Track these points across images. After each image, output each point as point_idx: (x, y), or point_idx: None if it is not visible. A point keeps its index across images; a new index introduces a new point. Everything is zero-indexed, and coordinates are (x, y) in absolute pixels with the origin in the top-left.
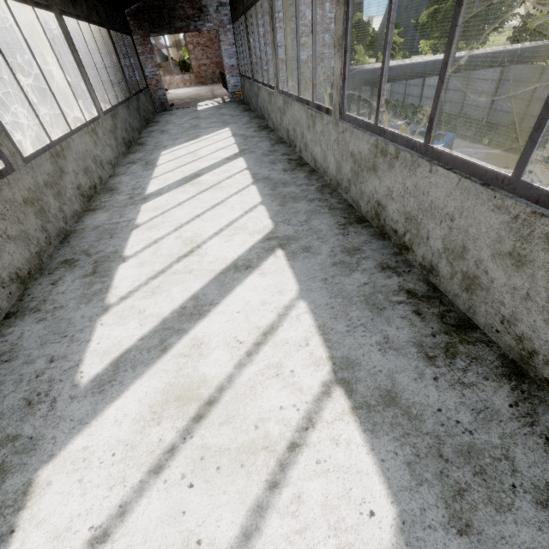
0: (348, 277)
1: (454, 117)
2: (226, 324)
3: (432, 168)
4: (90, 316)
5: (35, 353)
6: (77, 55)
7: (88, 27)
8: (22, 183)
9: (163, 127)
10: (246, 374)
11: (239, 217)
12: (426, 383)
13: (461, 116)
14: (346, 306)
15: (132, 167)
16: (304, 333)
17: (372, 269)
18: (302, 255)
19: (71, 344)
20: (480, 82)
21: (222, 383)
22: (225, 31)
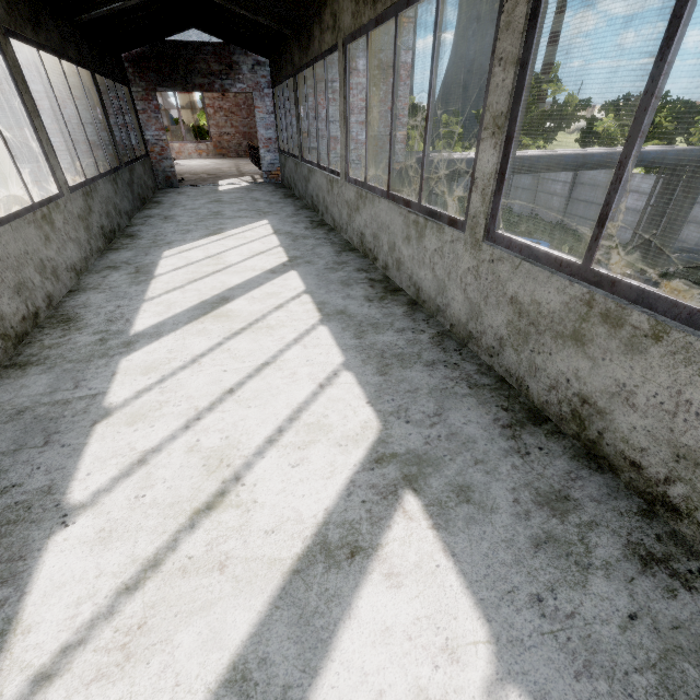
0: (585, 591)
1: (525, 218)
2: None
3: None
4: None
5: None
6: (30, 99)
7: (58, 63)
8: None
9: (167, 211)
10: None
11: (311, 398)
12: None
13: (532, 217)
14: None
15: (111, 276)
16: None
17: (623, 564)
18: (460, 511)
19: None
20: (552, 183)
21: None
22: (261, 95)
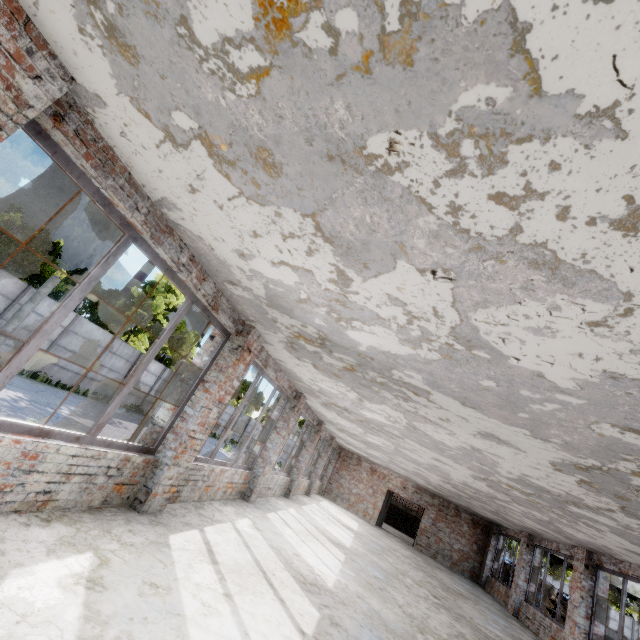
0: None
1: None
2: None
3: None
4: None
5: None
6: None
7: None
8: None
9: None
10: None
11: None
12: None
13: None
14: None
15: None
16: None
17: None
18: None
19: None
20: None
21: None
22: None
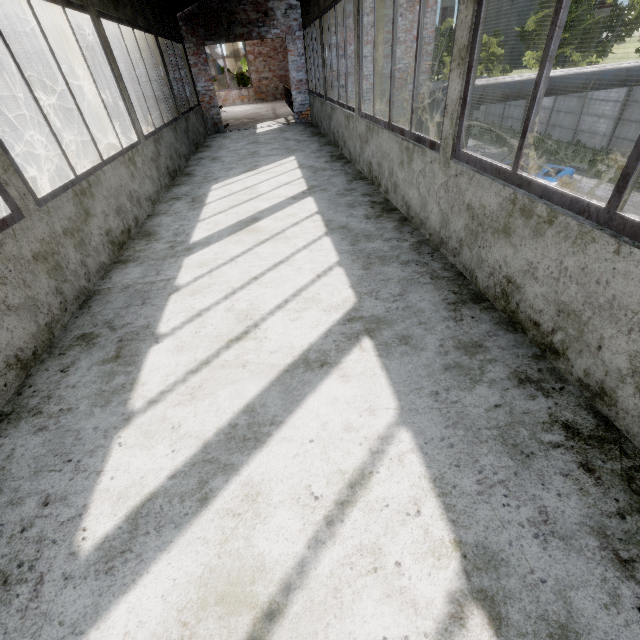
0: (470, 392)
1: (564, 145)
2: (293, 461)
3: (621, 248)
4: (105, 428)
5: (25, 487)
6: (116, 67)
7: (132, 32)
8: (33, 232)
9: (215, 153)
10: (326, 562)
11: (310, 283)
12: (627, 616)
13: (573, 144)
14: (473, 445)
15: (176, 205)
16: (411, 489)
17: (505, 381)
18: (399, 349)
19: (75, 475)
20: (600, 104)
21: (289, 577)
22: (293, 39)
